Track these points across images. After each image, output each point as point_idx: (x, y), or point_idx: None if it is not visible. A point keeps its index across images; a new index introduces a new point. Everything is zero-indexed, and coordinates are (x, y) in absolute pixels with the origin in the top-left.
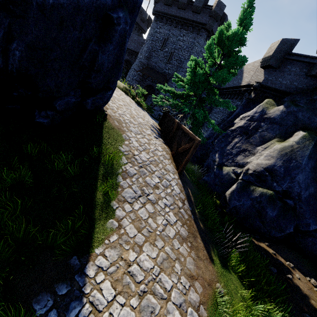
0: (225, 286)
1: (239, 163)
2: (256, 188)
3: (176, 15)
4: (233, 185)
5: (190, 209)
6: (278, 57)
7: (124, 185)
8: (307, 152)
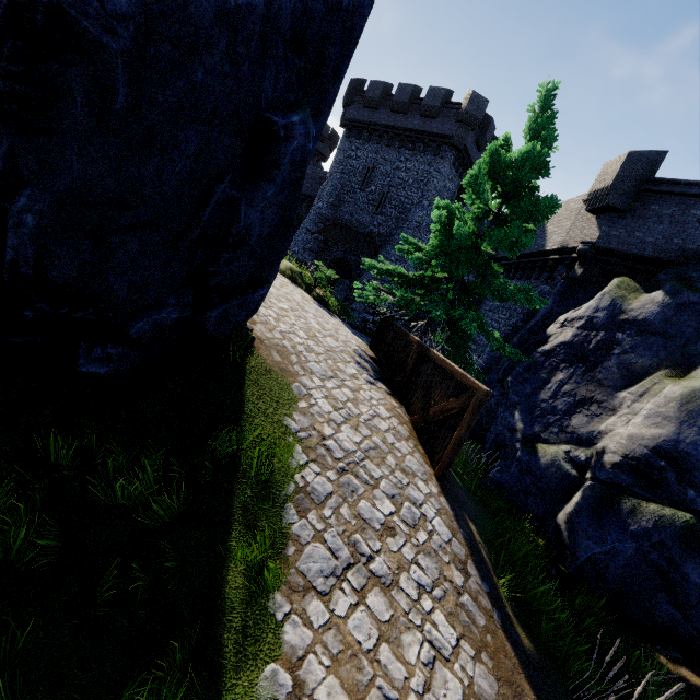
0: None
1: (579, 435)
2: (640, 504)
3: (388, 124)
4: (573, 494)
5: (486, 590)
6: (625, 189)
7: (302, 535)
8: None
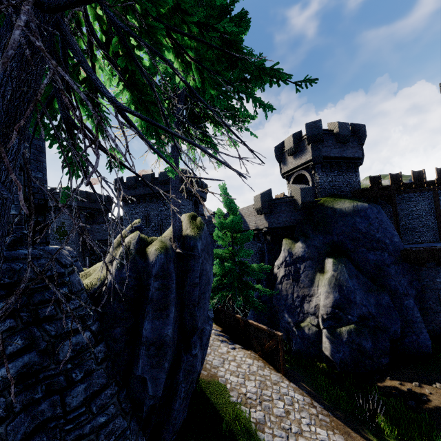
0: None
1: (310, 312)
2: (340, 329)
3: (146, 193)
4: (322, 338)
5: (323, 407)
6: (266, 206)
7: (269, 439)
8: (346, 275)
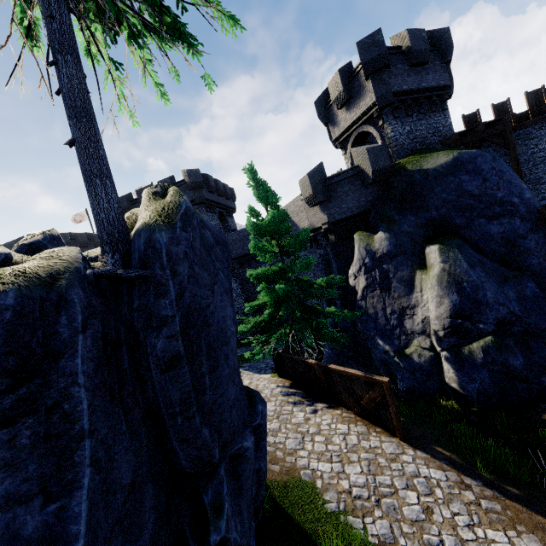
0: None
1: (416, 331)
2: (470, 347)
3: None
4: (441, 365)
5: (481, 484)
6: (320, 190)
7: None
8: (463, 264)
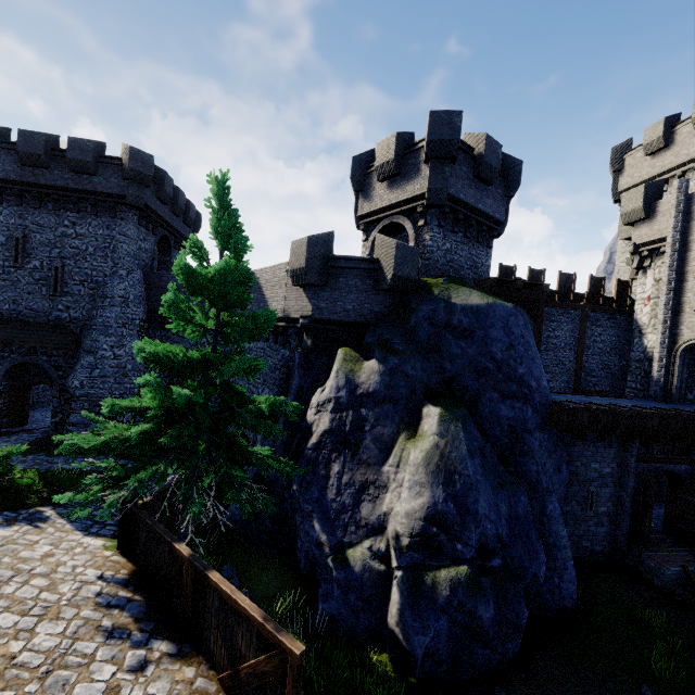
0: None
1: (372, 525)
2: (436, 575)
3: (24, 181)
4: (390, 590)
5: None
6: (317, 268)
7: None
8: (463, 447)
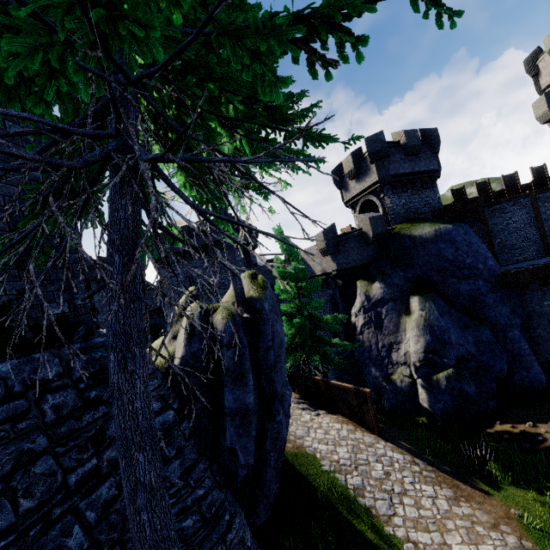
0: (516, 505)
1: (400, 362)
2: (437, 376)
3: (184, 250)
4: (417, 389)
5: (426, 463)
6: (332, 245)
7: (371, 504)
8: (435, 313)
